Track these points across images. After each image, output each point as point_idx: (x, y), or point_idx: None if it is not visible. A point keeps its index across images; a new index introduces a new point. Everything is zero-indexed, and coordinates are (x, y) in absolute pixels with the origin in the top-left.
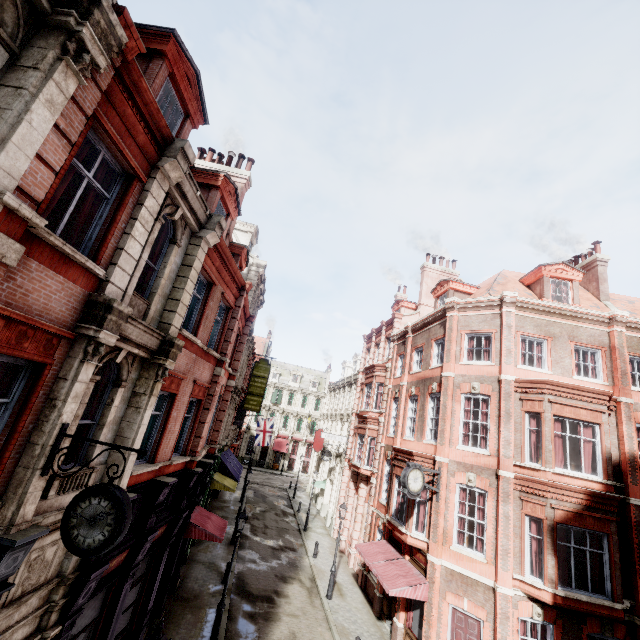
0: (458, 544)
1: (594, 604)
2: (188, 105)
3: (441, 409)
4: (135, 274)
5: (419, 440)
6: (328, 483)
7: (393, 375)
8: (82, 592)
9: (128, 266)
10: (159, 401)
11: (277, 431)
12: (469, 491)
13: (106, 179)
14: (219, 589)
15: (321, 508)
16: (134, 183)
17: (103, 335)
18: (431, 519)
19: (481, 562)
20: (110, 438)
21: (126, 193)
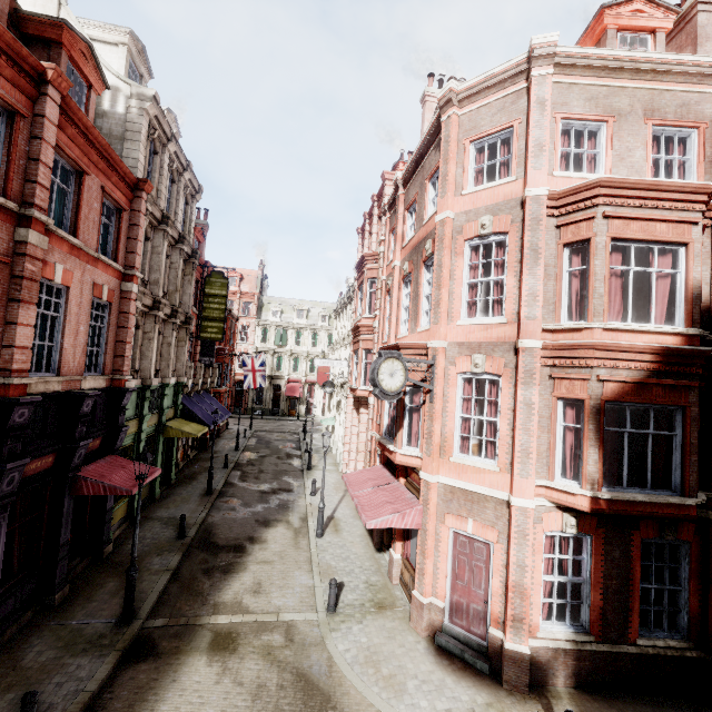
0: (461, 454)
1: (654, 503)
2: None
3: (435, 272)
4: None
5: (413, 331)
6: (337, 418)
7: (386, 262)
8: None
9: None
10: None
11: (287, 376)
12: (477, 382)
13: None
14: (170, 546)
15: (332, 445)
16: None
17: None
18: (424, 427)
19: (491, 471)
20: None
21: None
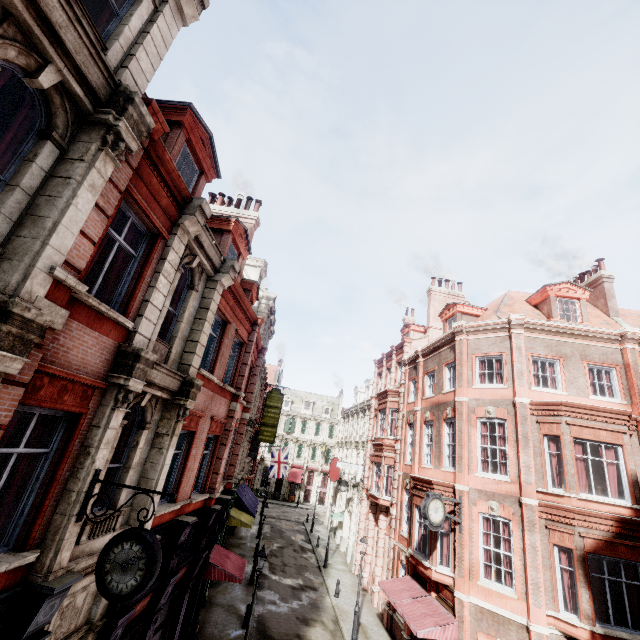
0: (486, 578)
1: None
2: (203, 164)
3: (457, 435)
4: (158, 321)
5: (437, 467)
6: (346, 515)
7: (406, 400)
8: (109, 639)
9: (153, 316)
10: (179, 440)
11: (291, 461)
12: (493, 520)
13: (134, 239)
14: (239, 634)
15: (340, 542)
16: (158, 241)
17: (132, 383)
18: (455, 552)
19: (511, 598)
20: (135, 480)
21: (151, 251)
